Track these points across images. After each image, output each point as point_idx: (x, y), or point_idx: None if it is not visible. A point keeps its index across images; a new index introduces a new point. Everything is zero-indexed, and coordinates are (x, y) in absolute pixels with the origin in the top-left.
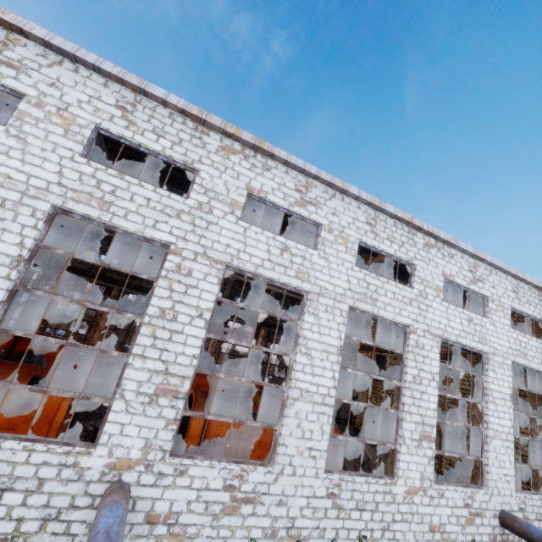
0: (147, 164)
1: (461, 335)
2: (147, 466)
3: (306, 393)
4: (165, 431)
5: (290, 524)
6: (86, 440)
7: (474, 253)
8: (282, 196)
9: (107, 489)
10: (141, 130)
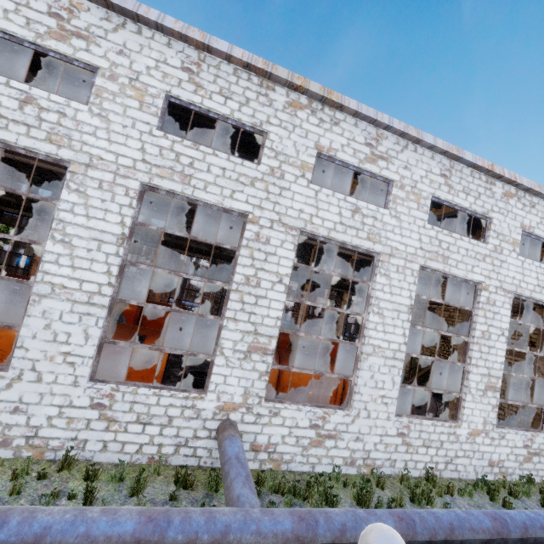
0: (201, 125)
1: (536, 290)
2: (248, 408)
3: (378, 349)
4: (259, 381)
5: (366, 456)
6: (179, 385)
7: None
8: (352, 153)
9: (221, 426)
10: (208, 94)
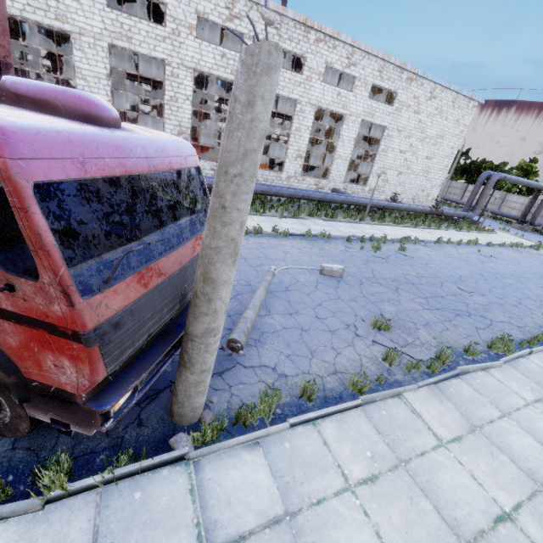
0: None
1: (331, 104)
2: None
3: None
4: None
5: None
6: None
7: (351, 44)
8: (218, 15)
9: None
10: None
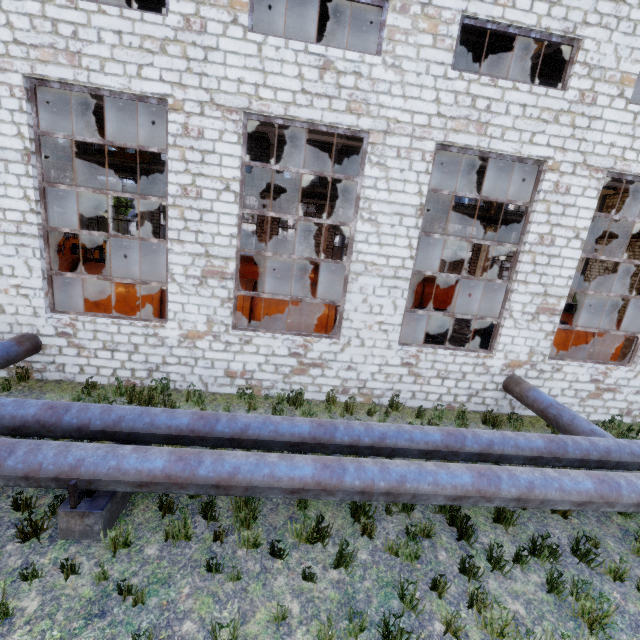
0: None
1: None
2: (532, 365)
3: None
4: (544, 341)
5: None
6: None
7: None
8: None
9: (510, 380)
10: None
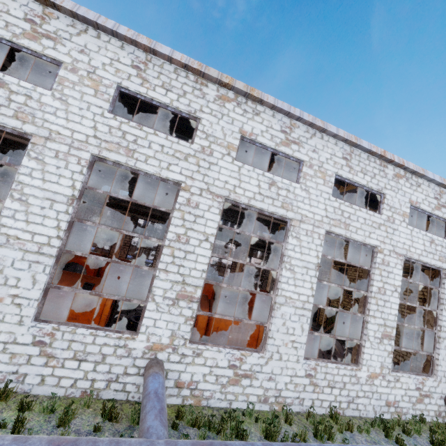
0: (153, 113)
1: (423, 254)
2: (174, 349)
3: (289, 300)
4: (185, 325)
5: (278, 394)
6: (123, 328)
7: (441, 182)
8: (269, 138)
9: (148, 364)
10: (152, 86)
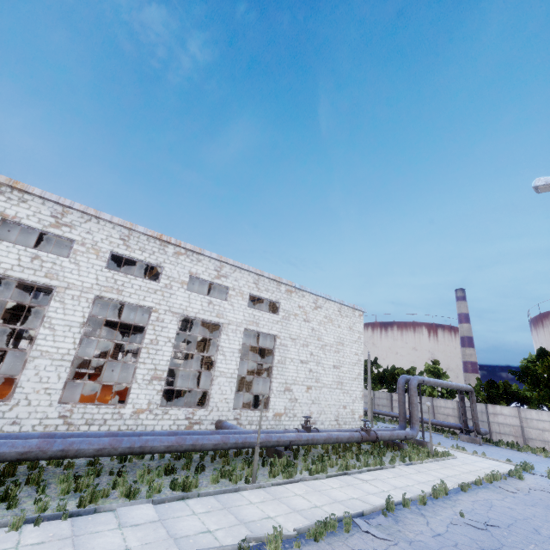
0: None
1: (201, 313)
2: None
3: (46, 353)
4: None
5: None
6: None
7: (217, 258)
8: (37, 221)
9: None
10: None
